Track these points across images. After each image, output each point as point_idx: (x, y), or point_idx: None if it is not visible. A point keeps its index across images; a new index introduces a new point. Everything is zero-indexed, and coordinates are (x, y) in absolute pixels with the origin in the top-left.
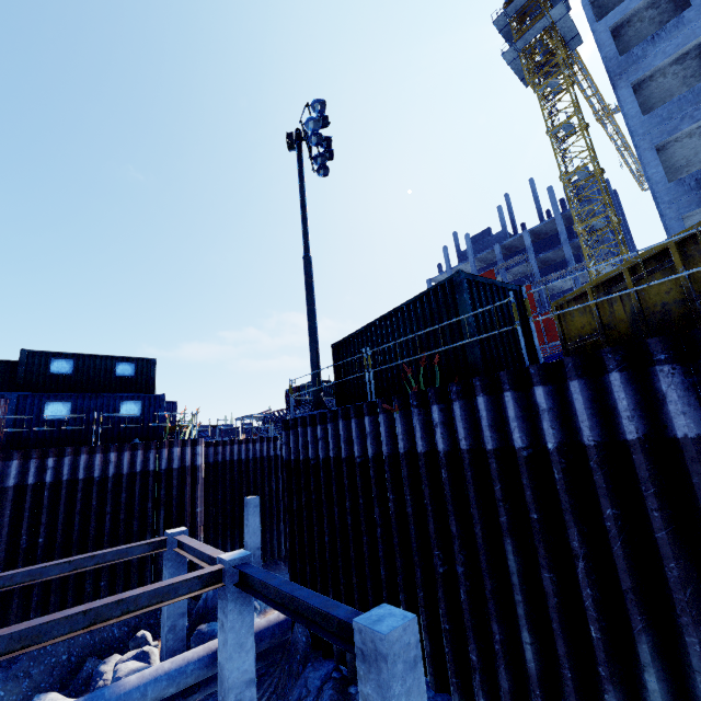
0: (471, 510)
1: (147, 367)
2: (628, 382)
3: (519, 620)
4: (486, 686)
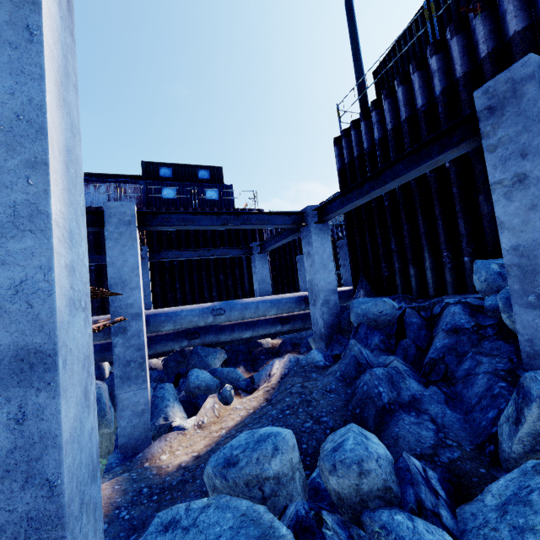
0: None
1: (217, 173)
2: None
3: None
4: None
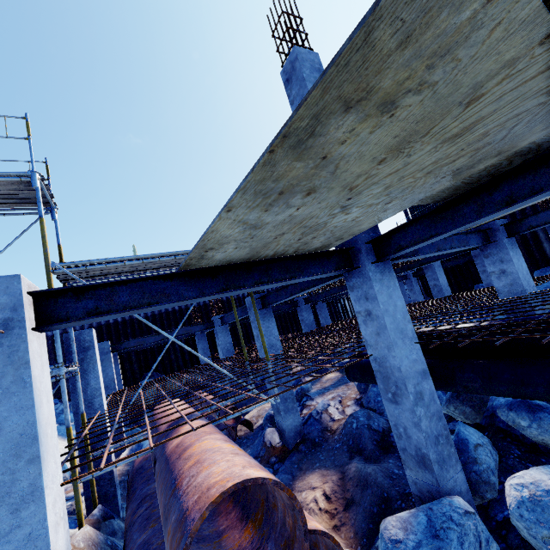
0: None
1: None
2: None
3: None
4: None
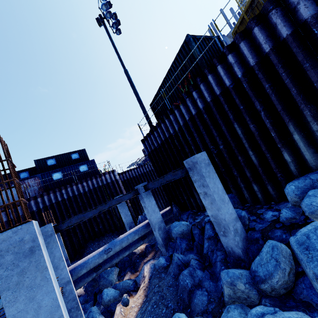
0: (219, 122)
1: (83, 153)
2: (261, 29)
3: (247, 149)
4: (243, 180)
